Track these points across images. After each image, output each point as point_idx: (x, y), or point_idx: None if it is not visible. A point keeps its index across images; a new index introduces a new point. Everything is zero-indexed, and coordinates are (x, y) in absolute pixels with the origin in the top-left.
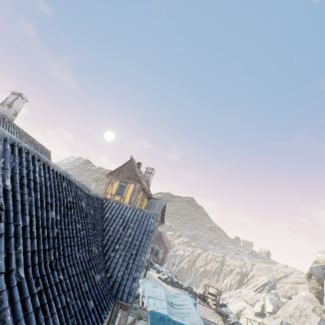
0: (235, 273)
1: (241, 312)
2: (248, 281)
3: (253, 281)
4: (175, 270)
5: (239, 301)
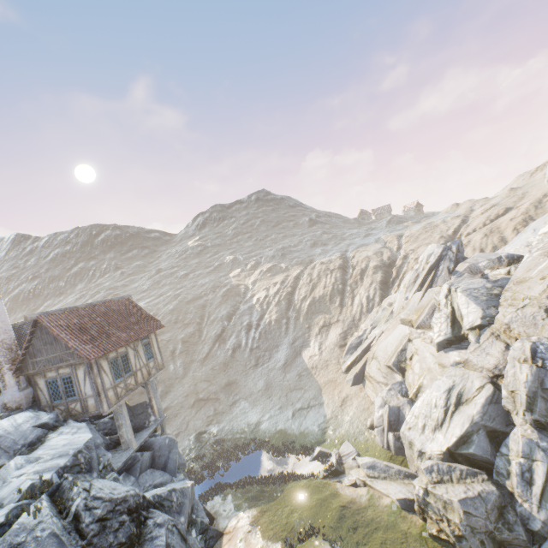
0: (371, 272)
1: (405, 353)
2: (400, 272)
3: (409, 267)
4: (256, 337)
5: (393, 331)
